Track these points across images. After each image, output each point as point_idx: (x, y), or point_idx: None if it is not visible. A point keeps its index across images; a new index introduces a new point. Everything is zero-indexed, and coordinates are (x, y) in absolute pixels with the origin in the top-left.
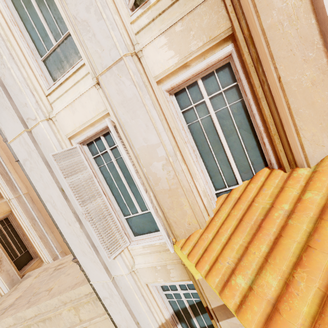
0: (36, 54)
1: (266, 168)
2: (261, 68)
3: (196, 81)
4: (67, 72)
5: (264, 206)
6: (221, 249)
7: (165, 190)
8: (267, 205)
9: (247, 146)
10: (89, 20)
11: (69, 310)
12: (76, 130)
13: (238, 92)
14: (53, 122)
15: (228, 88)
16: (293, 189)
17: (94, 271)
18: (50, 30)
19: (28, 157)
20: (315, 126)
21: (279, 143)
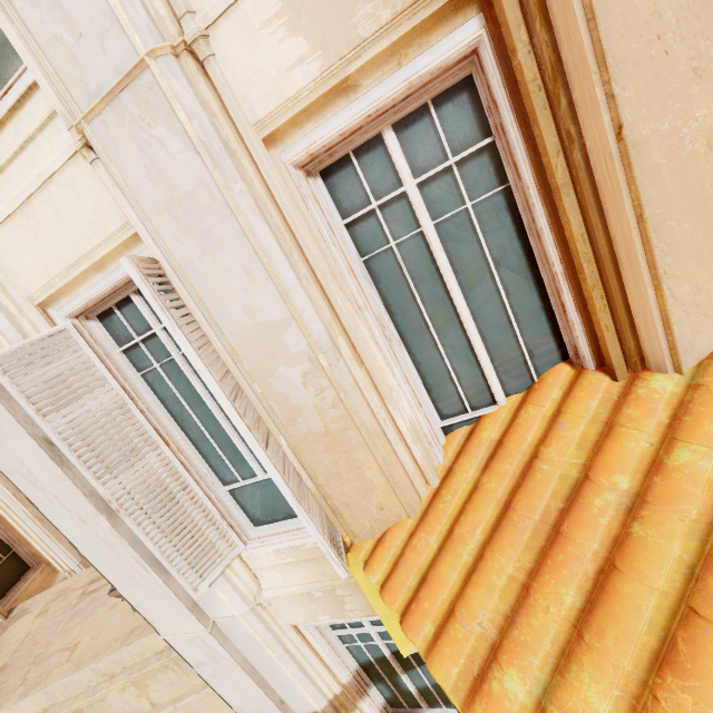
0: None
1: (564, 365)
2: (565, 96)
3: (378, 135)
4: None
5: (564, 472)
6: (462, 583)
7: (316, 436)
8: (572, 471)
9: (519, 312)
10: None
11: (123, 689)
12: (55, 284)
13: (496, 166)
14: None
15: (468, 154)
16: (639, 433)
17: (164, 615)
18: None
19: None
20: (706, 267)
21: (603, 309)
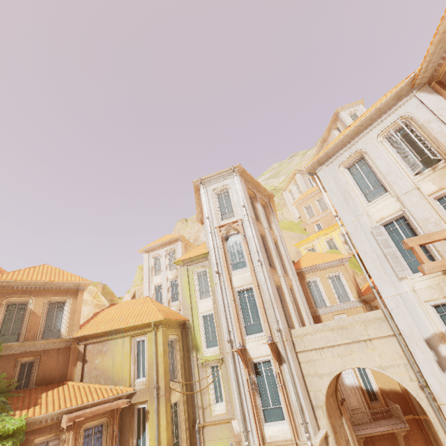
0: (362, 193)
1: None
2: None
3: None
4: (379, 197)
5: None
6: None
7: None
8: None
9: None
10: (397, 181)
11: (360, 325)
12: (381, 218)
13: None
14: (369, 216)
15: None
16: None
17: (386, 289)
18: (370, 185)
19: (354, 230)
20: None
21: None
